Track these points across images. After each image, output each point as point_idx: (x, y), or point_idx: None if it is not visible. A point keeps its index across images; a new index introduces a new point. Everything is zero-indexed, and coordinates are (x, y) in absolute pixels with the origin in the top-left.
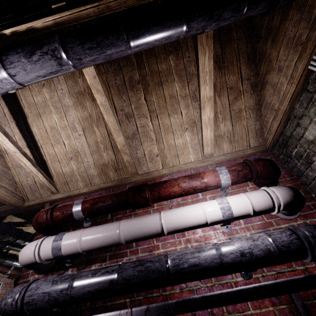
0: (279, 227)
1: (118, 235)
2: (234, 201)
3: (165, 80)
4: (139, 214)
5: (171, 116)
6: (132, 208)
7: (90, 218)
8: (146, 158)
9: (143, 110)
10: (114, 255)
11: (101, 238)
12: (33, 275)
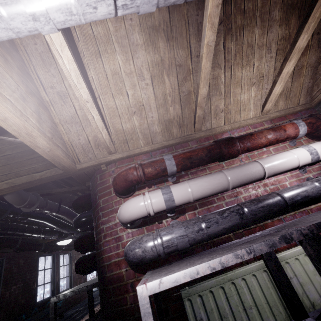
0: None
1: (228, 183)
2: (318, 148)
3: (247, 24)
4: (213, 168)
5: (244, 68)
6: (222, 160)
7: None
8: (211, 113)
9: (219, 59)
10: (203, 203)
11: (212, 187)
12: (124, 231)
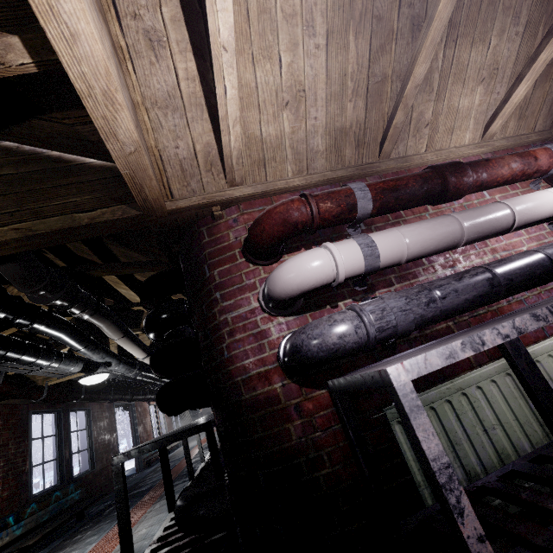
0: None
1: (462, 232)
2: None
3: None
4: (412, 221)
5: (474, 47)
6: (442, 200)
7: (329, 230)
8: (410, 127)
9: None
10: (402, 276)
11: (438, 237)
12: (271, 321)
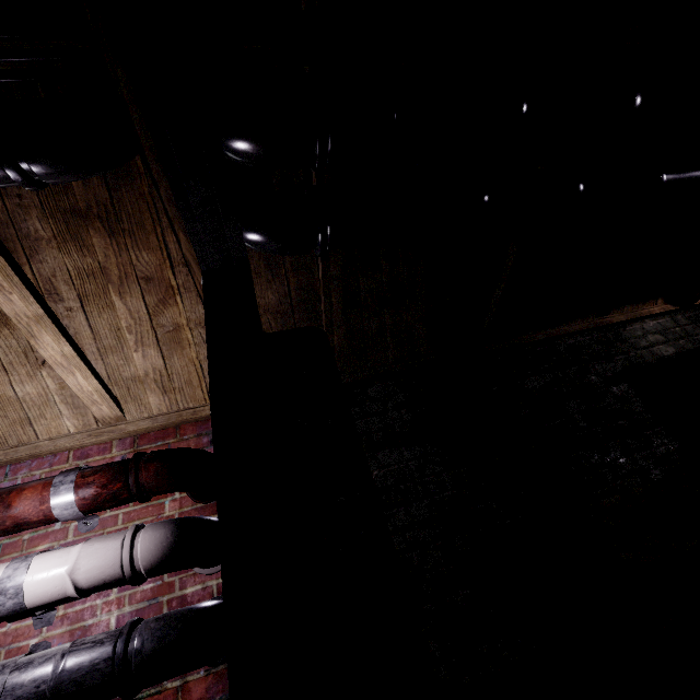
0: (181, 595)
1: None
2: (40, 571)
3: None
4: None
5: None
6: None
7: None
8: None
9: None
10: None
11: None
12: None
